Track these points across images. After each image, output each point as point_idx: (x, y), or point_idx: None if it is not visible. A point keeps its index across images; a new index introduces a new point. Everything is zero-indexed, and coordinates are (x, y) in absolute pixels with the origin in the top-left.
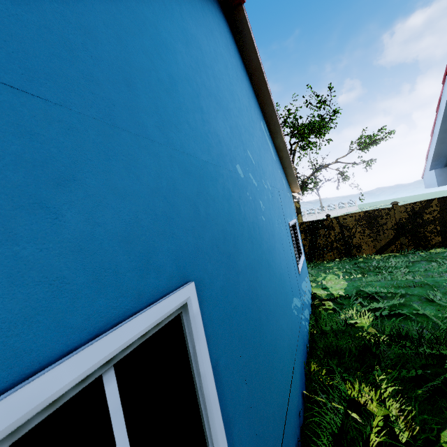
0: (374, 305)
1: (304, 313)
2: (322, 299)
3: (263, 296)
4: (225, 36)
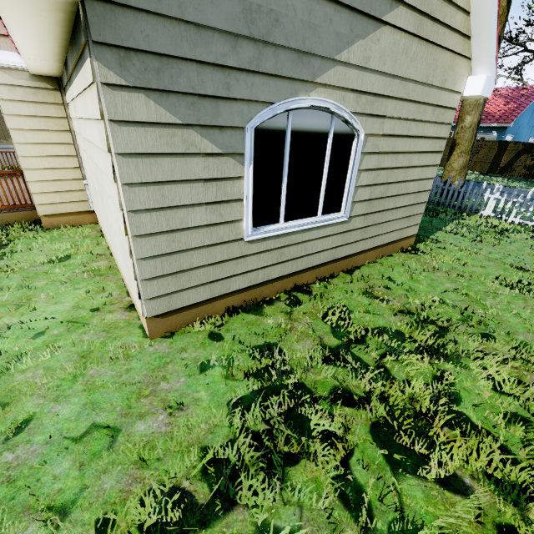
0: None
1: None
2: None
3: None
4: None
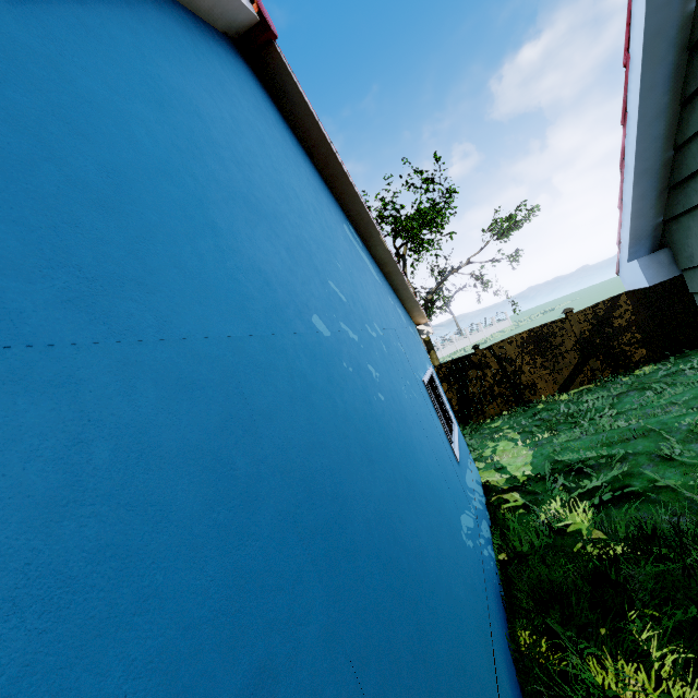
0: (584, 485)
1: (482, 533)
2: (501, 490)
3: (414, 563)
4: (252, 94)
